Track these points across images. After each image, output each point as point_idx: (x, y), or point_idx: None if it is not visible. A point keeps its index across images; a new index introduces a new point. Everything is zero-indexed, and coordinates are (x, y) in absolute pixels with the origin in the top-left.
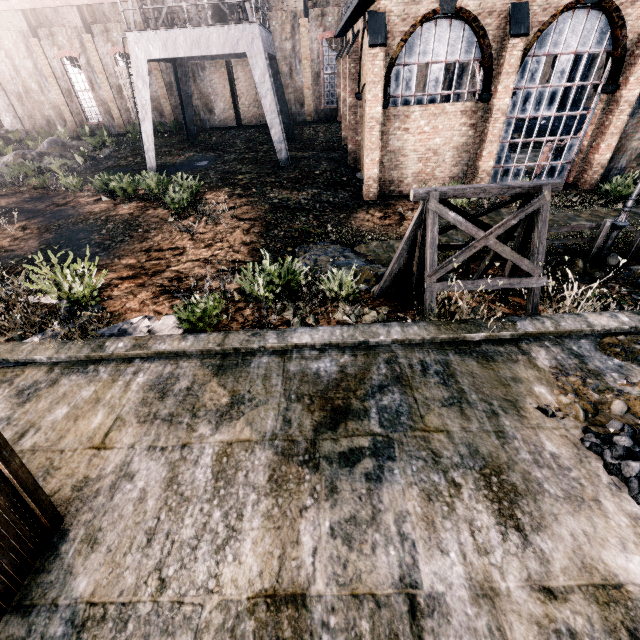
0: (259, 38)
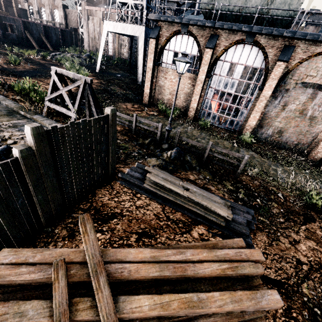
0: (144, 32)
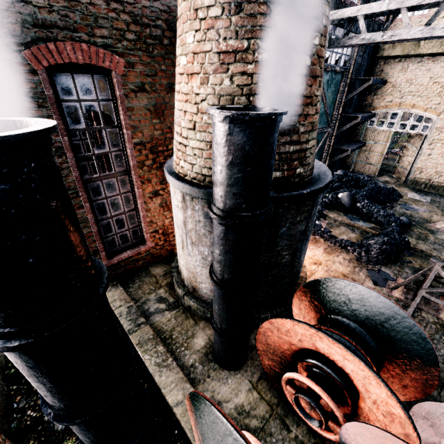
0: None
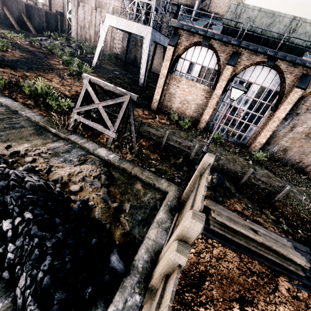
0: (150, 33)
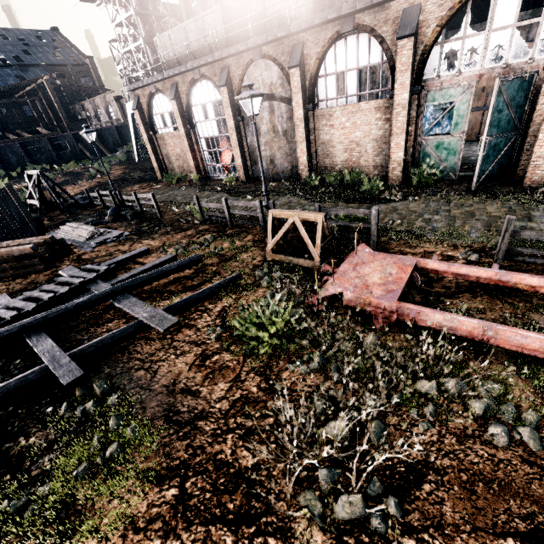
0: None
